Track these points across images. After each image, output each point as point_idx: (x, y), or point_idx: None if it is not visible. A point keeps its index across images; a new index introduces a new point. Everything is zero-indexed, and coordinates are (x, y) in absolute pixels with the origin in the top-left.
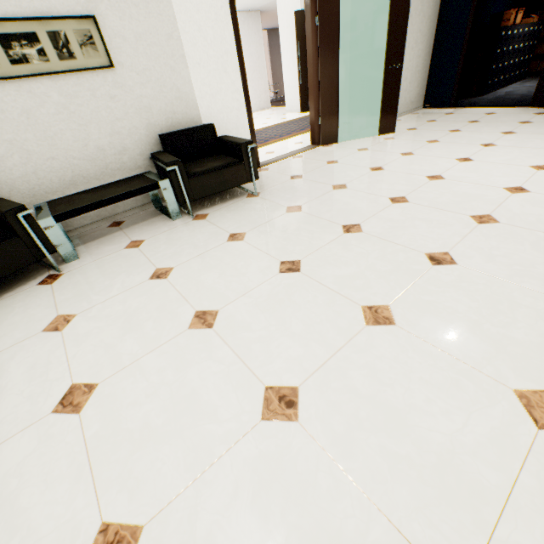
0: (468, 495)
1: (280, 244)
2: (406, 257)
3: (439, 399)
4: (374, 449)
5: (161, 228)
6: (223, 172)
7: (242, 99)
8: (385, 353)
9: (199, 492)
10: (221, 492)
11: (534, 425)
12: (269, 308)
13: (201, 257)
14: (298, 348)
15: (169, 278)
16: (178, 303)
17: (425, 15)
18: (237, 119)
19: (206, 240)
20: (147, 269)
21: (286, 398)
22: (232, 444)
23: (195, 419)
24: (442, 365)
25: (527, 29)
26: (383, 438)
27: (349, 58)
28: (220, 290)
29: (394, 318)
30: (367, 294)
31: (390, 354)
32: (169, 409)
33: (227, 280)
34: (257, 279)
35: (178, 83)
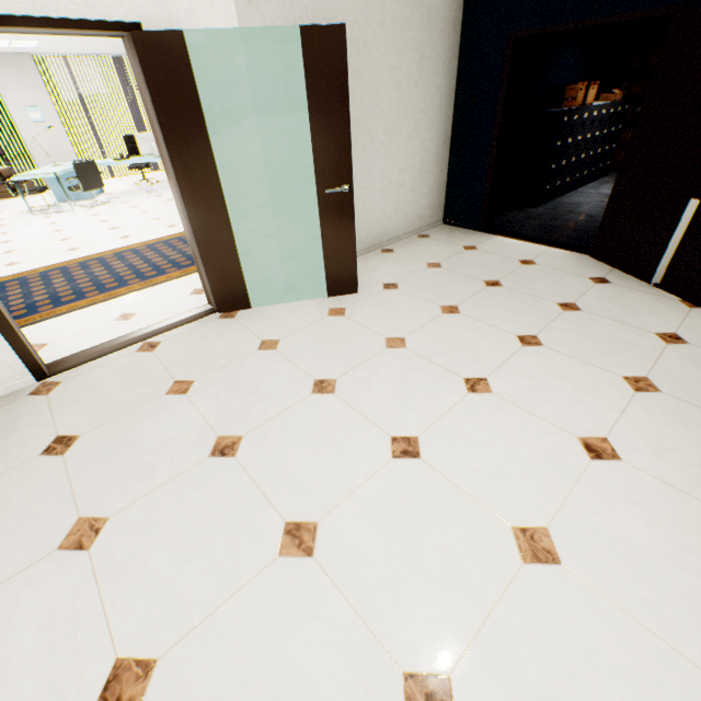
0: None
1: None
2: None
3: None
4: None
5: None
6: None
7: None
8: None
9: None
10: None
11: None
12: None
13: None
14: None
15: None
16: None
17: (430, 86)
18: None
19: None
20: None
21: None
22: None
23: None
24: None
25: (605, 110)
26: None
27: (264, 161)
28: None
29: None
30: None
31: None
32: None
33: None
34: None
35: None
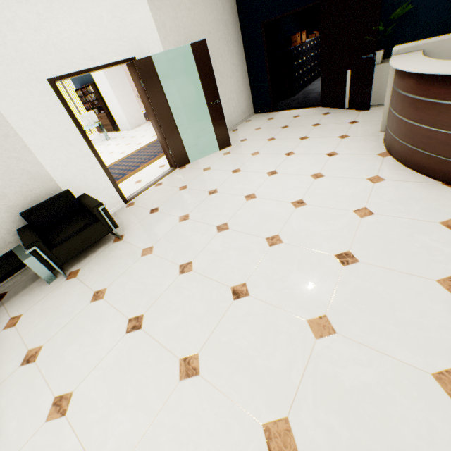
0: None
1: (131, 297)
2: (218, 294)
3: (216, 449)
4: None
5: (38, 295)
6: (84, 234)
7: (94, 158)
8: (188, 408)
9: None
10: None
11: None
12: (112, 378)
13: (67, 328)
14: (128, 420)
15: (37, 360)
16: (41, 391)
17: (233, 52)
18: (94, 174)
19: (73, 304)
20: (20, 353)
21: None
22: None
23: None
24: (223, 411)
25: (313, 43)
26: None
27: (180, 100)
28: (77, 365)
29: (200, 367)
30: (185, 344)
31: (191, 409)
32: None
33: (84, 352)
34: (108, 345)
35: (27, 167)
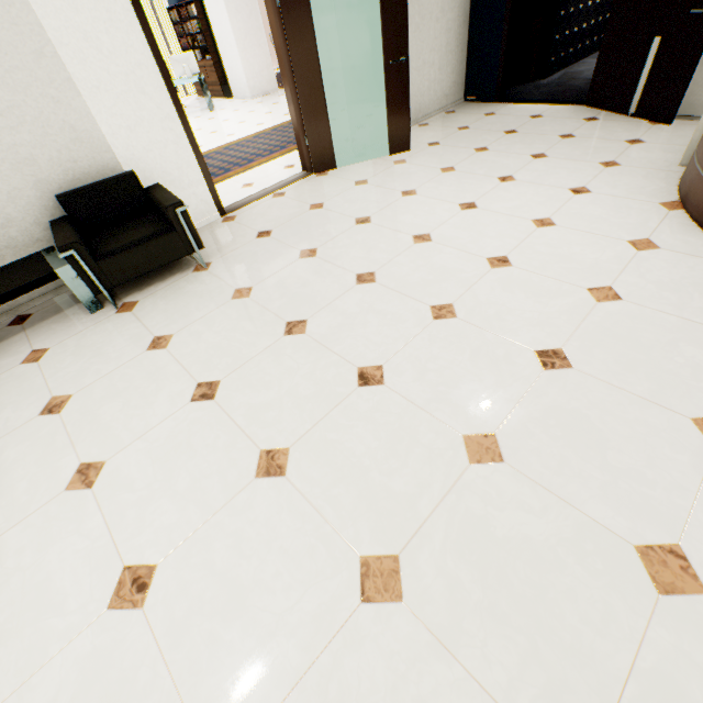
0: (267, 680)
1: (207, 354)
2: (336, 373)
3: (288, 572)
4: (204, 636)
5: (74, 327)
6: (149, 247)
7: (179, 126)
8: (260, 515)
9: (21, 699)
10: (43, 697)
11: (359, 598)
12: (162, 456)
13: (108, 378)
14: (175, 512)
15: (63, 412)
16: (63, 453)
17: None
18: (177, 155)
19: (123, 348)
20: (40, 399)
21: (141, 580)
22: (69, 640)
23: (41, 613)
24: (309, 528)
25: None
26: (217, 622)
27: (339, 46)
28: (117, 430)
29: (288, 466)
30: (273, 432)
31: (264, 517)
32: (17, 601)
33: (128, 415)
34: (162, 412)
35: (70, 119)
